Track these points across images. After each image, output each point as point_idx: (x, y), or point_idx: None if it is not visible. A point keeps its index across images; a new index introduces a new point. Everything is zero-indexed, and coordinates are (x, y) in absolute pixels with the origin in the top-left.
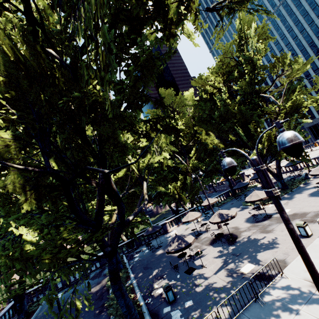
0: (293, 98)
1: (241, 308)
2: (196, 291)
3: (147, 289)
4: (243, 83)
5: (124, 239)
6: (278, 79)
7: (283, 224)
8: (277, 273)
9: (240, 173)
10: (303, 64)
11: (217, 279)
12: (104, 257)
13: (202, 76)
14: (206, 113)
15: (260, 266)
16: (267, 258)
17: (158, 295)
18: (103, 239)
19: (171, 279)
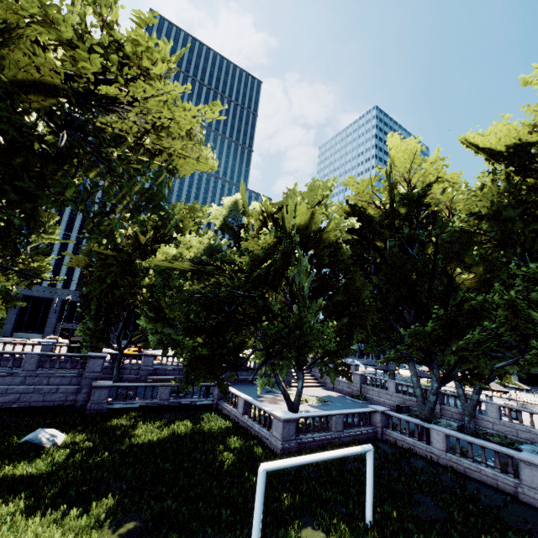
0: None
1: None
2: None
3: None
4: None
5: None
6: None
7: None
8: None
9: None
10: None
11: None
12: None
13: None
14: None
15: None
16: None
17: None
18: None
19: None
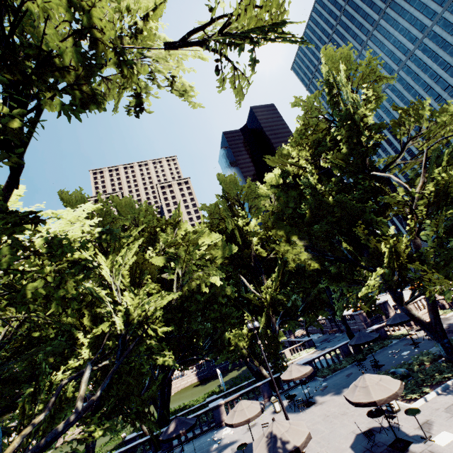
0: (436, 176)
1: None
2: None
3: None
4: (340, 157)
5: (145, 429)
6: (412, 143)
7: None
8: None
9: (380, 303)
10: (452, 114)
11: None
12: None
13: (283, 150)
14: (290, 207)
15: None
16: None
17: None
18: None
19: None
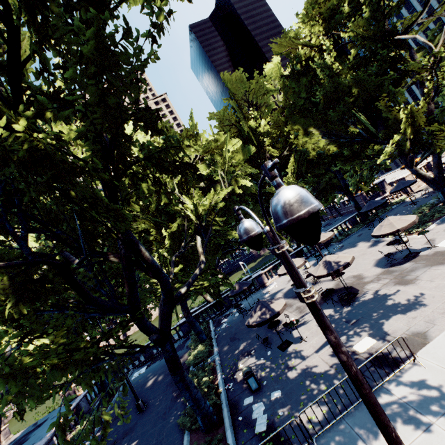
0: None
1: (344, 409)
2: (288, 377)
3: (230, 370)
4: (361, 24)
5: (209, 299)
6: None
7: (435, 267)
8: (409, 355)
9: (378, 182)
10: None
11: (318, 360)
12: (151, 346)
13: (288, 31)
14: (302, 98)
15: (385, 342)
16: (397, 329)
17: (241, 379)
18: (147, 325)
19: (260, 357)
